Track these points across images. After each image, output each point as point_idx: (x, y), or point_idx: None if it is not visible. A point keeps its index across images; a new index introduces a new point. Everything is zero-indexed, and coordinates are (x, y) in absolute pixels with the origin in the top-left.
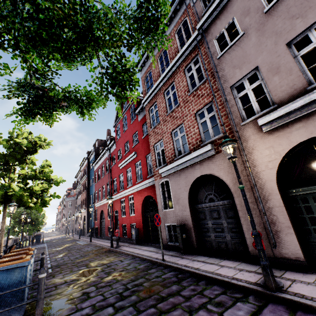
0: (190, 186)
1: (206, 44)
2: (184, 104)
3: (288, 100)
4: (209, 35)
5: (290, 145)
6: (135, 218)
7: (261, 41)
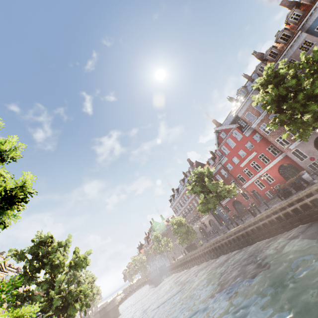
0: (313, 143)
1: None
2: None
3: None
4: None
5: None
6: (276, 182)
7: None
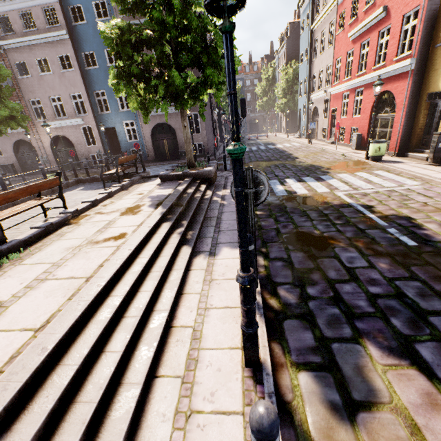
0: (13, 144)
1: (9, 62)
2: None
3: (51, 120)
4: (10, 57)
5: (53, 136)
6: None
7: (40, 88)
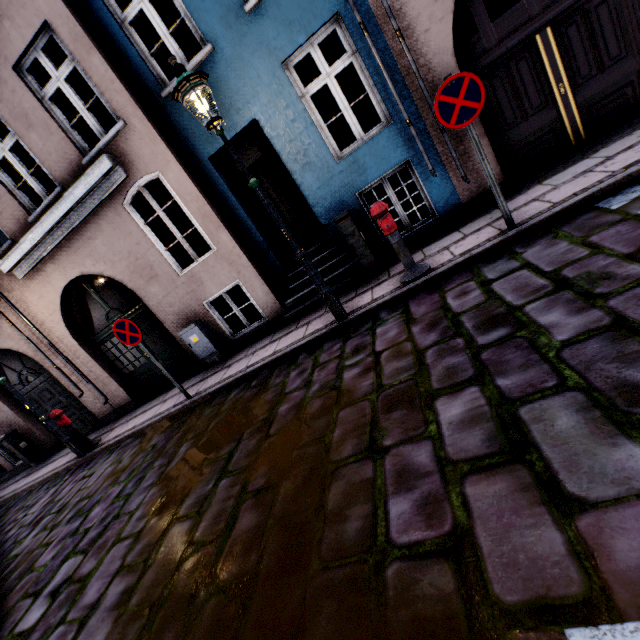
0: None
1: None
2: None
3: (21, 234)
4: None
5: (58, 293)
6: None
7: None
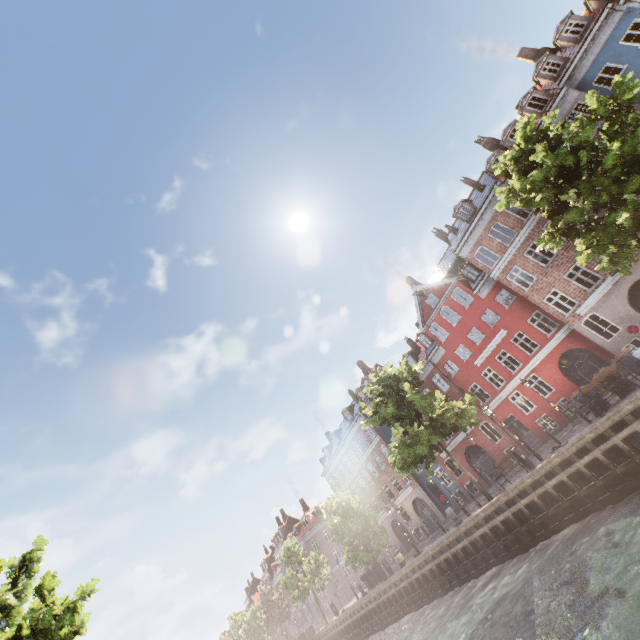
0: (626, 299)
1: None
2: (565, 250)
3: None
4: None
5: None
6: (559, 392)
7: None
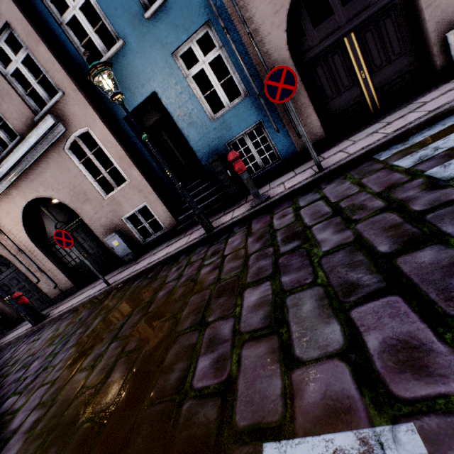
0: None
1: None
2: None
3: None
4: None
5: (20, 210)
6: None
7: None
